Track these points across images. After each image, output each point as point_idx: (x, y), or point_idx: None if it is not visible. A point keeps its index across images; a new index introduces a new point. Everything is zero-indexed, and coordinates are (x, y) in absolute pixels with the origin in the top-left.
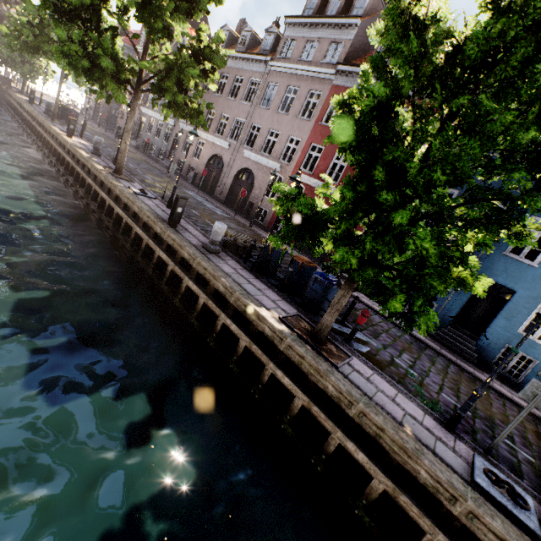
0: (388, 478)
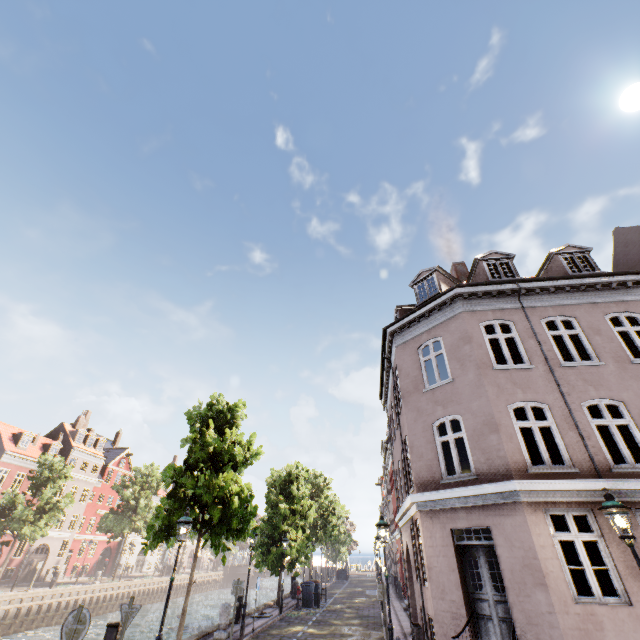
0: None
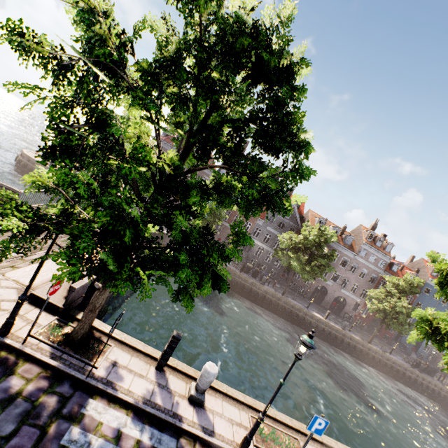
0: None
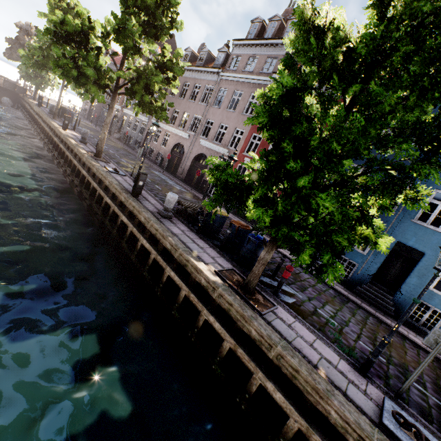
0: (302, 417)
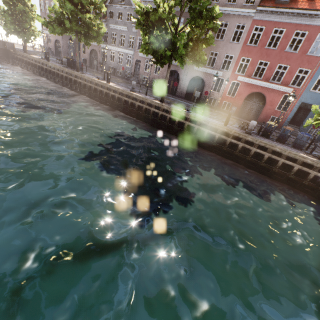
0: None
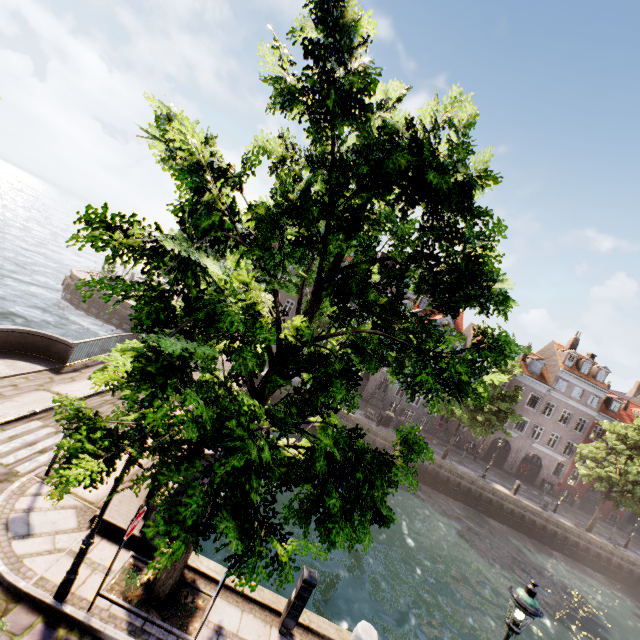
0: None
